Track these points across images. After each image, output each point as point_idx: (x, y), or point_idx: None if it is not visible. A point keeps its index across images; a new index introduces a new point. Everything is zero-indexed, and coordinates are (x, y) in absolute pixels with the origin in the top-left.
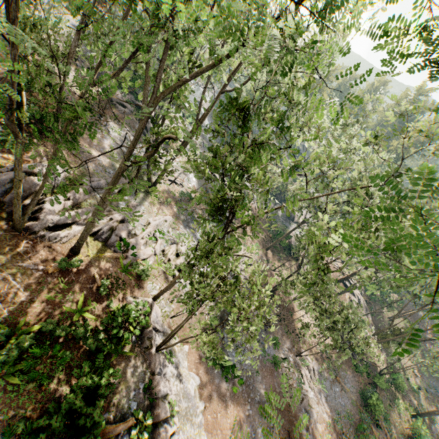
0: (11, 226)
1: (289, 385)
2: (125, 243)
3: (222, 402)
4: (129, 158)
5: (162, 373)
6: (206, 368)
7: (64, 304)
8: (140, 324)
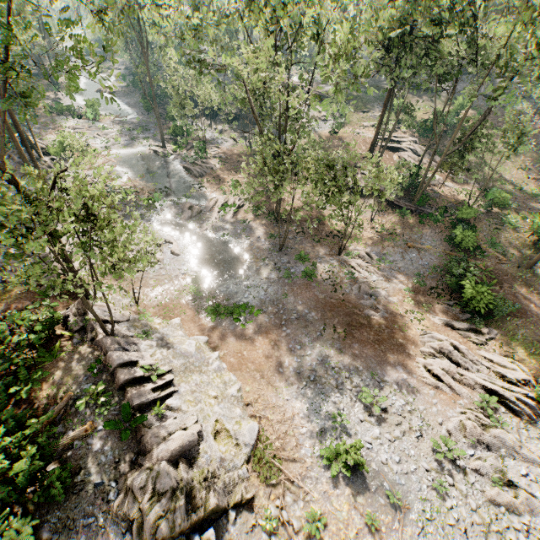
0: None
1: (337, 284)
2: None
3: (246, 341)
4: None
5: (130, 351)
6: (212, 324)
7: None
8: (46, 321)
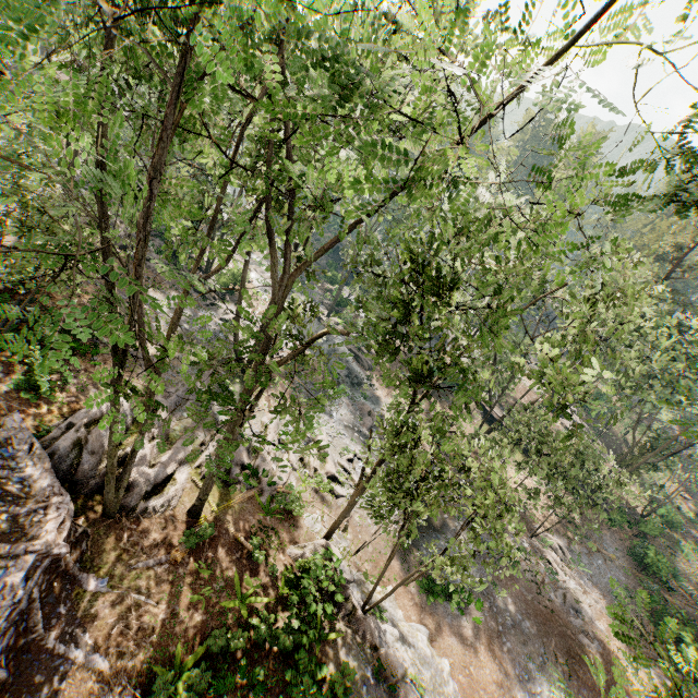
0: (97, 514)
1: (540, 583)
2: (253, 470)
3: (468, 648)
4: (262, 360)
5: (382, 642)
6: (426, 607)
7: (217, 600)
8: (336, 584)
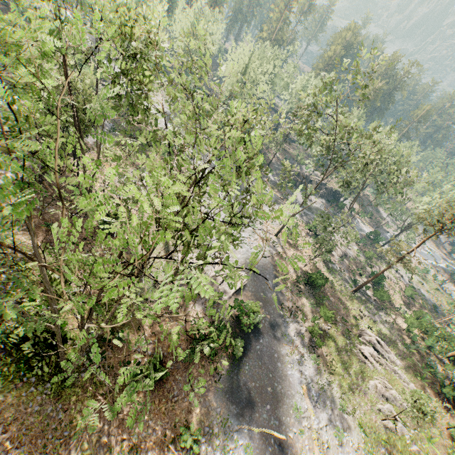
0: None
1: None
2: None
3: None
4: None
5: None
6: None
7: None
8: None
